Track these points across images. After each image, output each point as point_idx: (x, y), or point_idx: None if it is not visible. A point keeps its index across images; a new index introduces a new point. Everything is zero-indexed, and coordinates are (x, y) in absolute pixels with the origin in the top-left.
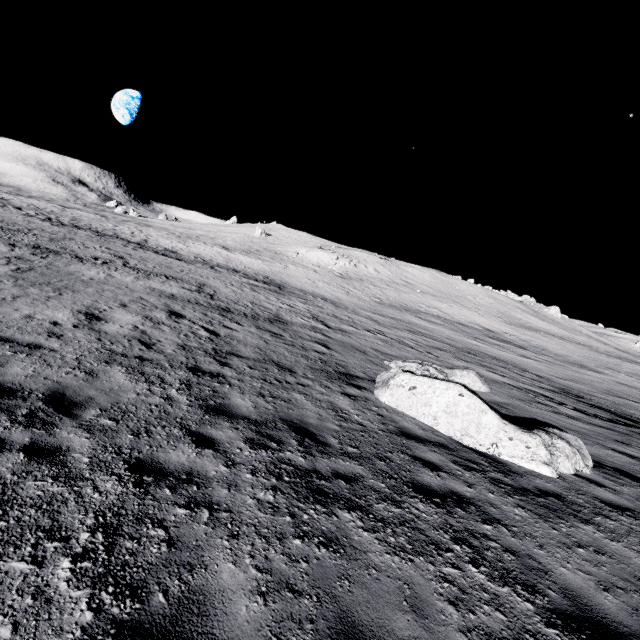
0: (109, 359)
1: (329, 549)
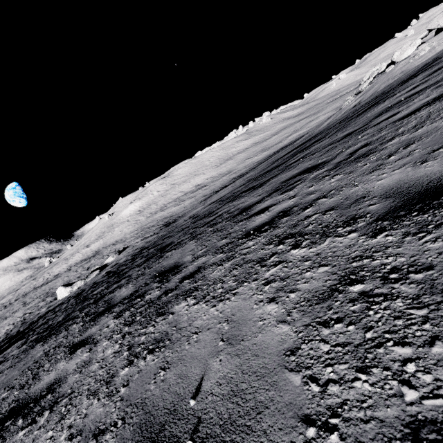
0: None
1: None
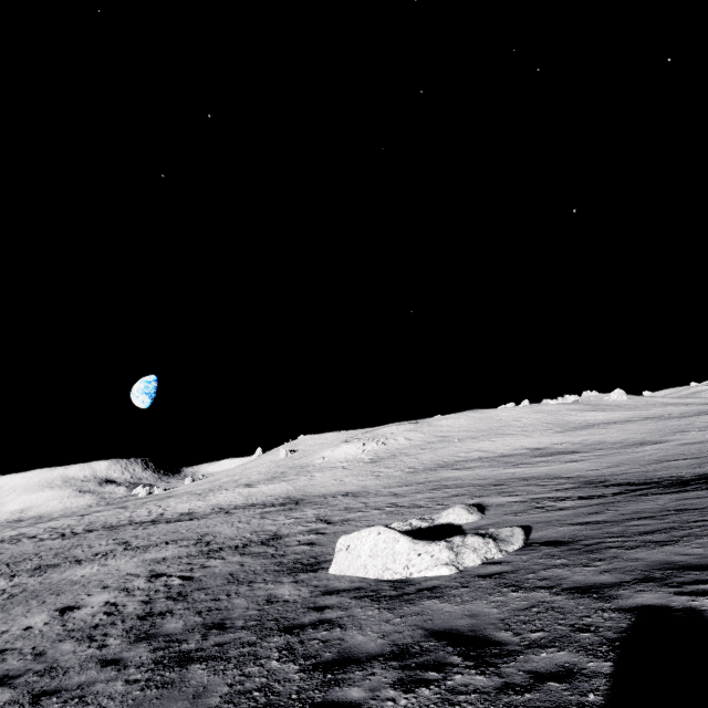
0: (64, 637)
1: (160, 688)
